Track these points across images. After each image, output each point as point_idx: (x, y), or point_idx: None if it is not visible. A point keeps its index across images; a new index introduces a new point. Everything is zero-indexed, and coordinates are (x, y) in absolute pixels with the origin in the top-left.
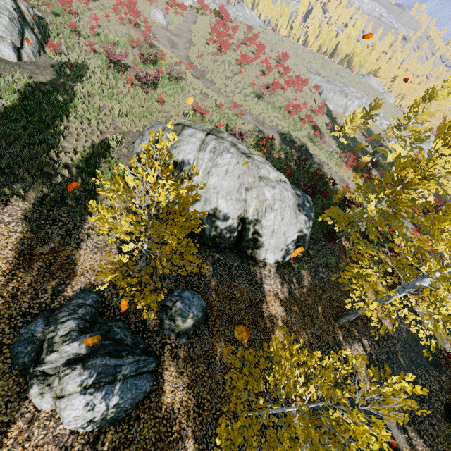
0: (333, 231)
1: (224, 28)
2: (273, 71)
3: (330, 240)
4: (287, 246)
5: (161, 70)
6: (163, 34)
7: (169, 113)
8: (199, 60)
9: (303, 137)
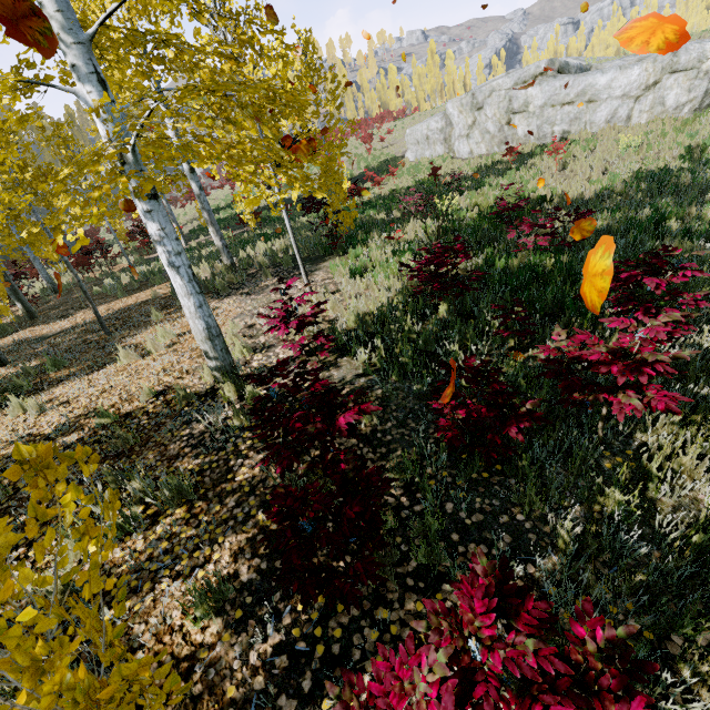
0: None
1: None
2: None
3: None
4: None
5: None
6: None
7: None
8: None
9: None
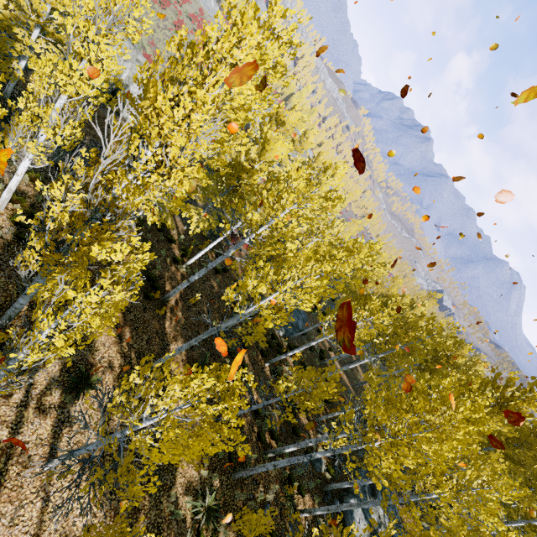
0: None
1: None
2: None
3: None
4: None
5: None
6: None
7: None
8: None
9: None
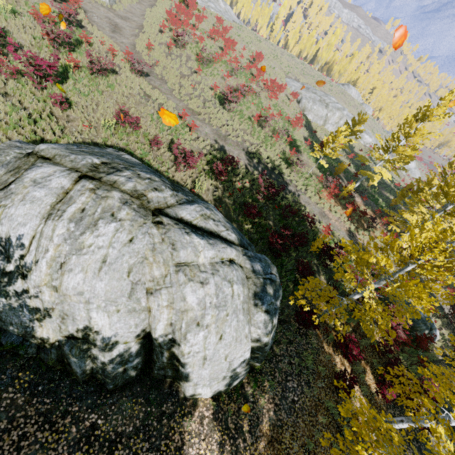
0: (310, 312)
1: (186, 15)
2: (245, 72)
3: (306, 327)
4: (233, 372)
5: (73, 56)
6: (104, 14)
7: (77, 121)
8: (148, 50)
9: (276, 156)
